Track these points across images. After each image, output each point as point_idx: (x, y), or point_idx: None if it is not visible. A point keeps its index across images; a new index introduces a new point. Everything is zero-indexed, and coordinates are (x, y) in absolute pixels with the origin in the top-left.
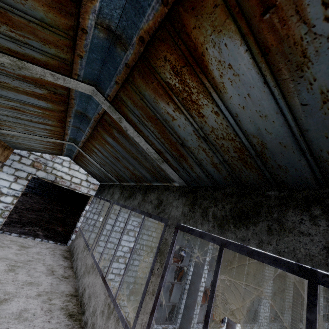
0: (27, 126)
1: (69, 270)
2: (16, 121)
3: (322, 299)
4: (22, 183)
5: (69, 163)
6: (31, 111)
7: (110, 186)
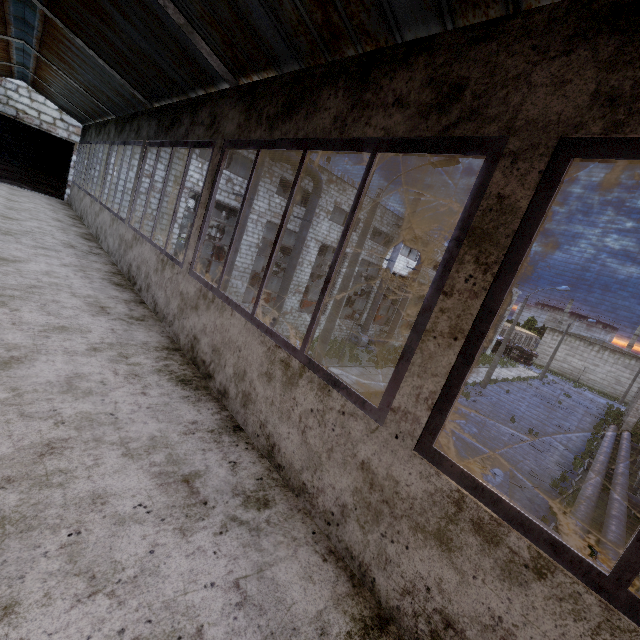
0: None
1: (69, 209)
2: None
3: None
4: None
5: (28, 91)
6: None
7: (90, 127)
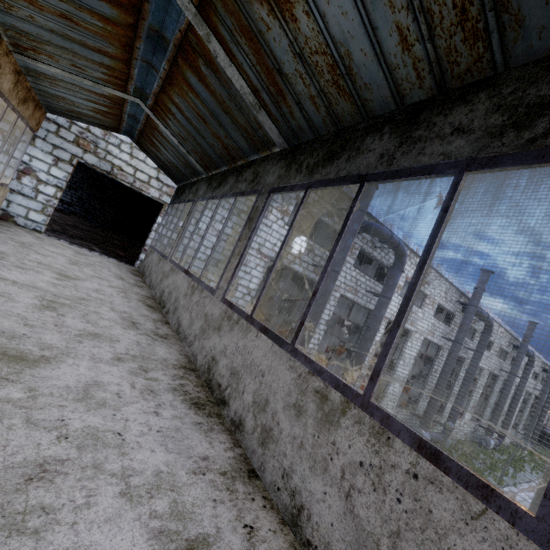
0: (77, 56)
1: (141, 283)
2: (62, 43)
3: (478, 396)
4: (65, 169)
5: (130, 147)
6: (87, 24)
7: (193, 183)
